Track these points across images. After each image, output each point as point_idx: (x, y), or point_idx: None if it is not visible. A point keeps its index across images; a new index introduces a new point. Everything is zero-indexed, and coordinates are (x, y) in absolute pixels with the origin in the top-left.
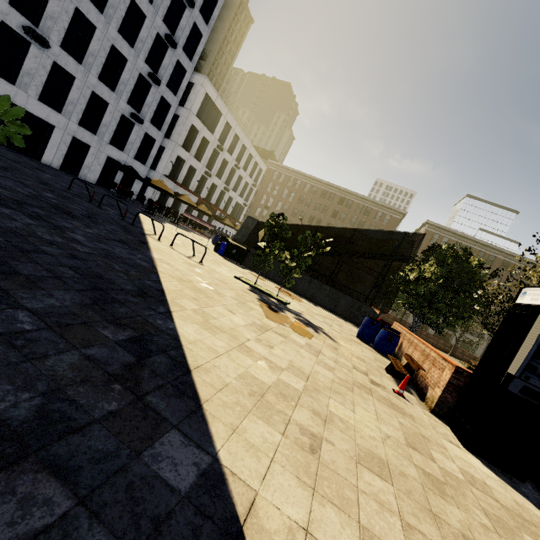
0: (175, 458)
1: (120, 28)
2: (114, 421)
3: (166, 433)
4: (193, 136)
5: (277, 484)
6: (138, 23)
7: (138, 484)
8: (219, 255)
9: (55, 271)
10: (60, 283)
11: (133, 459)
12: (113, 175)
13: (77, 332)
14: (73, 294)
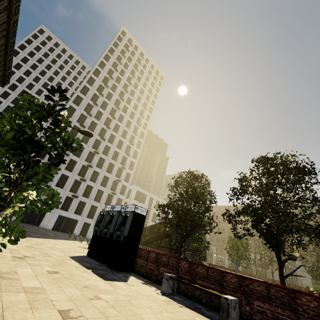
0: None
1: (101, 184)
2: None
3: None
4: None
5: None
6: (107, 180)
7: None
8: None
9: None
10: None
11: None
12: None
13: None
14: None
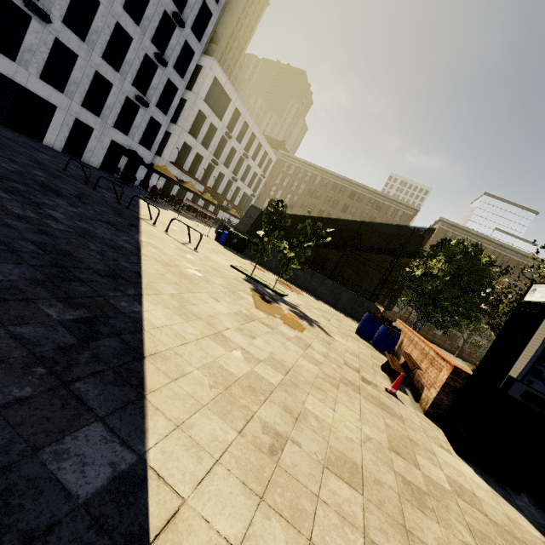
0: (86, 456)
1: (125, 4)
2: (19, 409)
3: (86, 426)
4: (201, 122)
5: (214, 491)
6: None
7: (21, 488)
8: (220, 244)
9: (12, 244)
10: (13, 257)
11: (27, 456)
12: (117, 159)
13: (12, 308)
14: (25, 269)
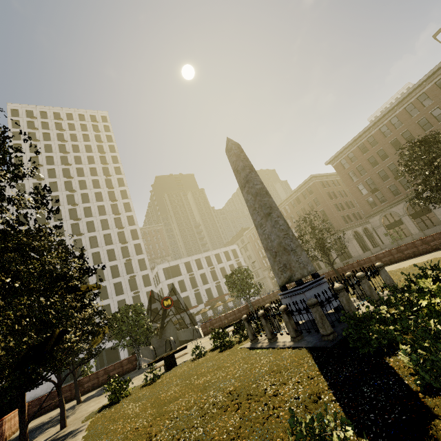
0: None
1: (117, 294)
2: None
3: None
4: (173, 286)
5: None
6: (121, 285)
7: None
8: None
9: None
10: None
11: None
12: None
13: None
14: None
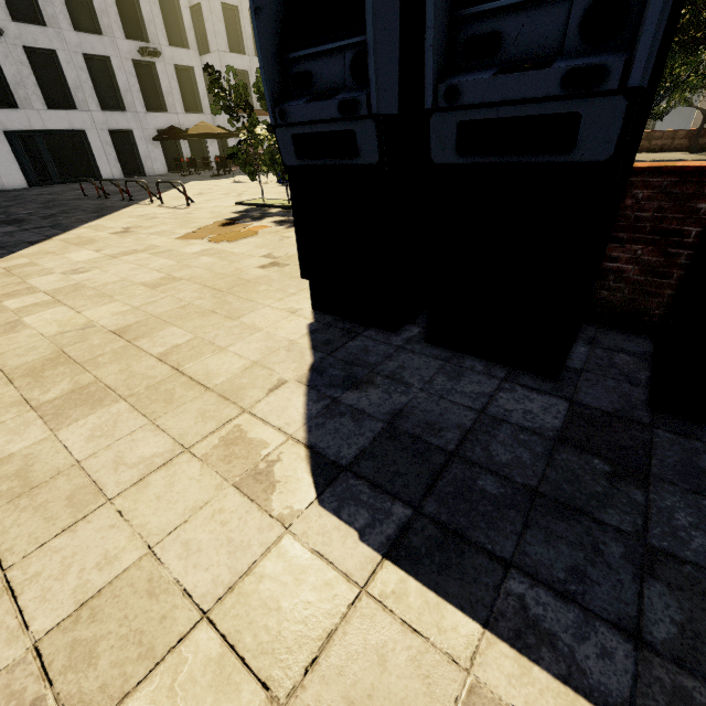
0: None
1: None
2: None
3: None
4: (236, 22)
5: None
6: None
7: None
8: (279, 184)
9: None
10: None
11: None
12: (179, 150)
13: None
14: None
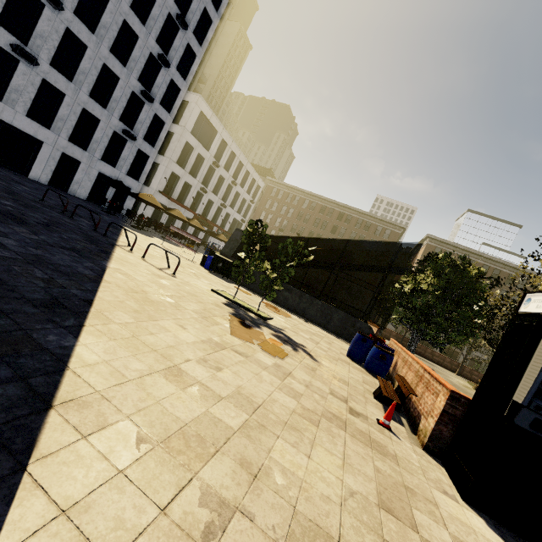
0: None
1: (112, 48)
2: None
3: None
4: (188, 152)
5: None
6: (131, 43)
7: None
8: (205, 269)
9: None
10: None
11: None
12: (105, 191)
13: None
14: None
